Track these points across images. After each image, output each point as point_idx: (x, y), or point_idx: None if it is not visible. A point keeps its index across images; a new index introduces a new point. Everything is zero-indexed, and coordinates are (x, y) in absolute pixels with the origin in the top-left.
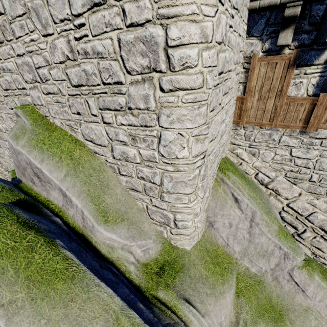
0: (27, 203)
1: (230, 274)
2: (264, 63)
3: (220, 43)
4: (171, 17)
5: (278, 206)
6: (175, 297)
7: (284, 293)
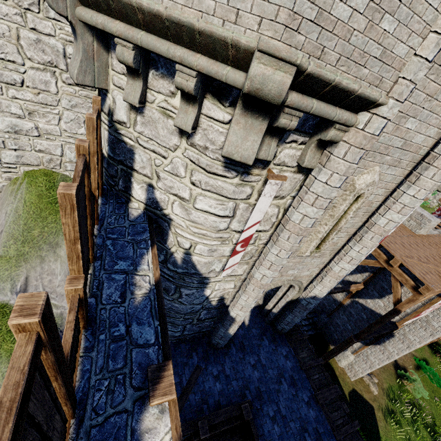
0: None
1: None
2: None
3: None
4: None
5: None
6: None
7: None
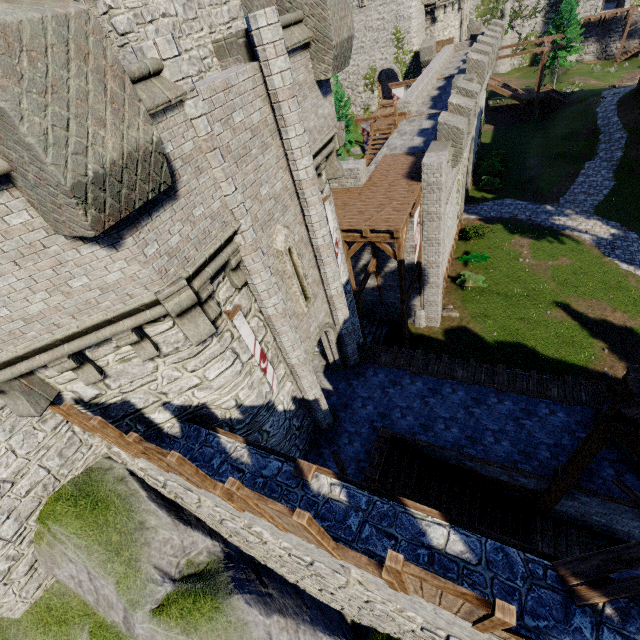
0: None
1: (80, 631)
2: None
3: None
4: None
5: (192, 508)
6: None
7: None
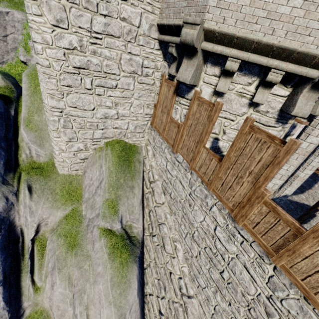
0: (9, 99)
1: (71, 204)
2: (167, 84)
3: (69, 49)
4: (31, 28)
5: (150, 204)
6: (25, 179)
7: (86, 237)
